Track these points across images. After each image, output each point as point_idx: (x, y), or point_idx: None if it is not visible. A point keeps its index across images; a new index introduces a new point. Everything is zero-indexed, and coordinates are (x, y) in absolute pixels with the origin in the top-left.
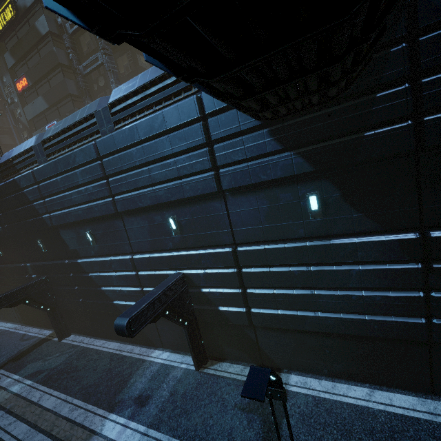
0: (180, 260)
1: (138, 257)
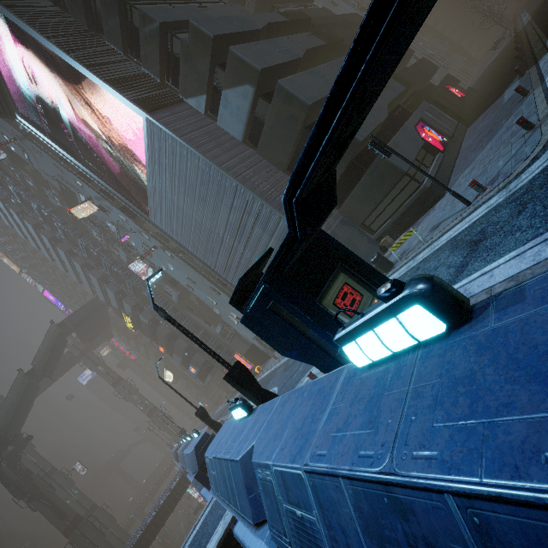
0: None
1: None
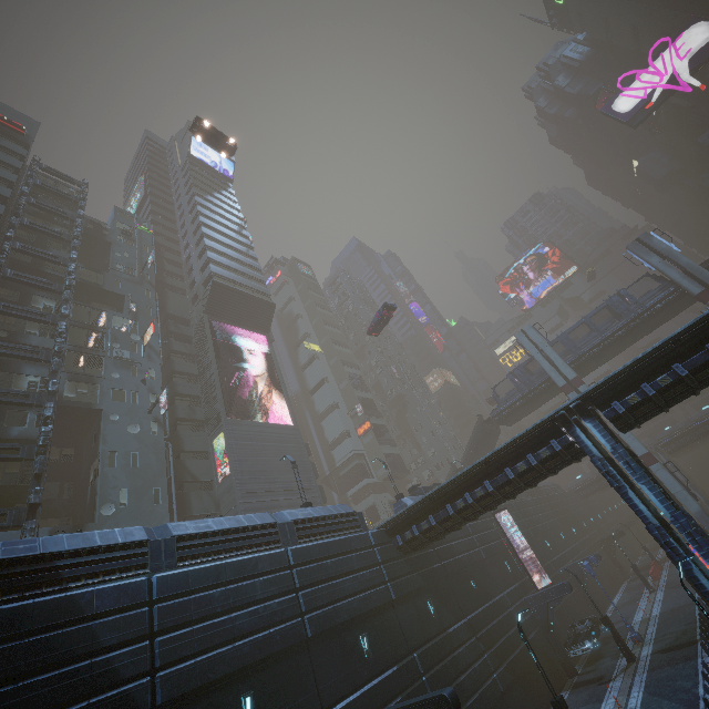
0: (383, 687)
1: (338, 708)
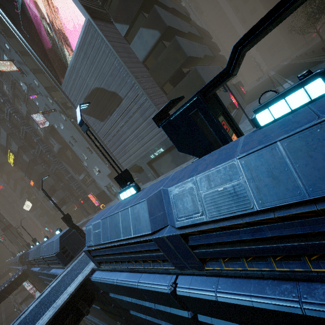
0: None
1: (86, 317)
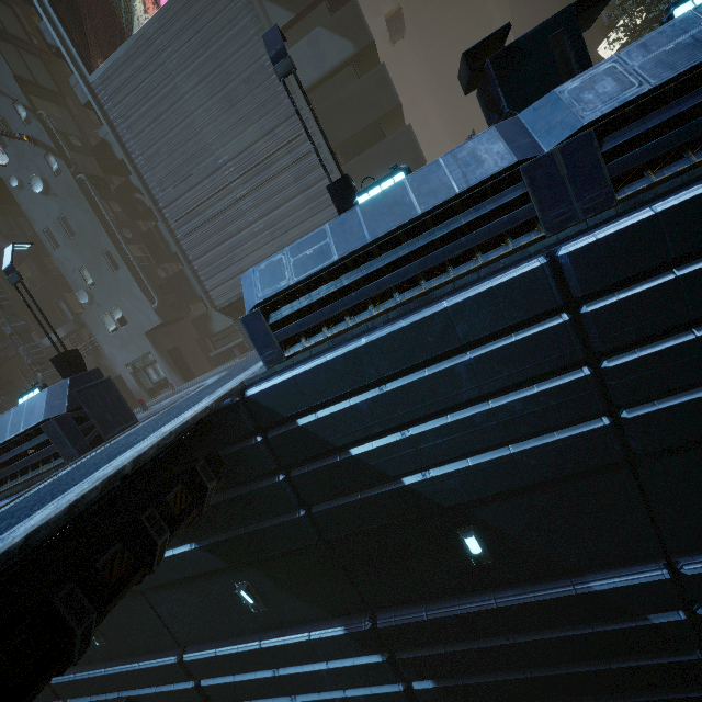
0: (117, 679)
1: (58, 682)
